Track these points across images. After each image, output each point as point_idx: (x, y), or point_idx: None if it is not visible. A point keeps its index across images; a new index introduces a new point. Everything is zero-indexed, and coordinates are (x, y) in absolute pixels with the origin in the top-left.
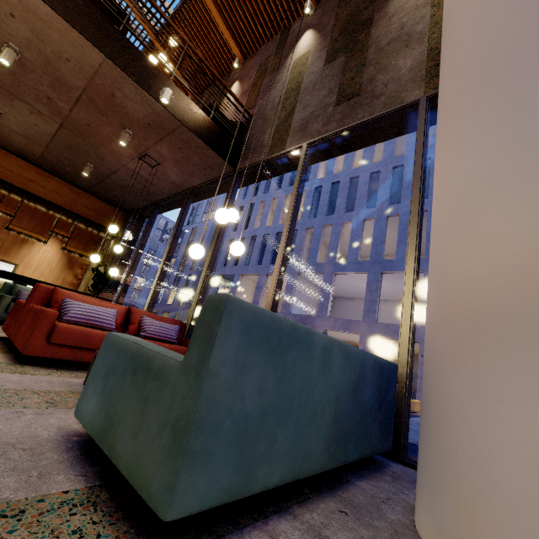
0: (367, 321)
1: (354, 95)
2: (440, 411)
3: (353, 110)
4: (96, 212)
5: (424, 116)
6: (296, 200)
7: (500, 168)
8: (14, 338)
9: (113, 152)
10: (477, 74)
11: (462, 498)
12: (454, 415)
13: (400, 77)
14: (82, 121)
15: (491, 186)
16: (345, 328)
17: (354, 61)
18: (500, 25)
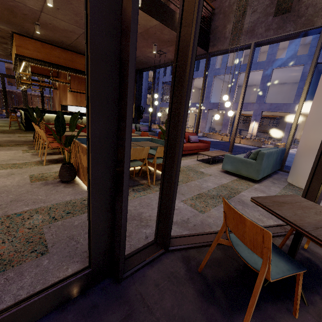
0: (259, 103)
1: (286, 11)
2: (297, 164)
3: (284, 24)
4: None
5: (321, 39)
6: (247, 78)
7: None
8: None
9: (141, 51)
10: None
11: (298, 176)
12: (300, 164)
13: (316, 4)
14: None
15: None
16: (244, 108)
17: None
18: None
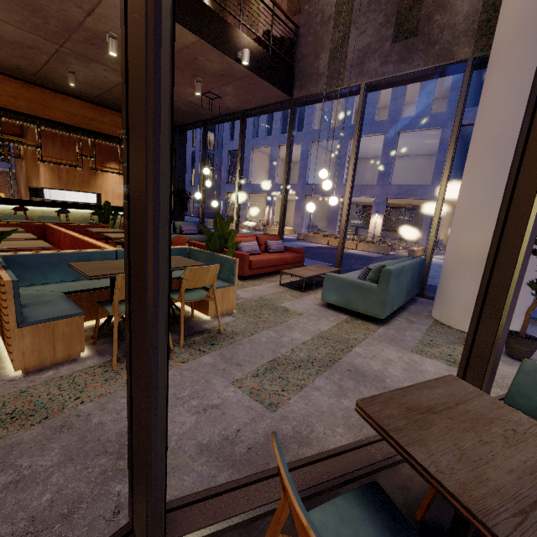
0: (381, 184)
1: (411, 34)
2: (446, 286)
3: (409, 54)
4: None
5: (467, 80)
6: (357, 142)
7: (486, 204)
8: None
9: (176, 91)
10: (492, 143)
11: (448, 307)
12: (450, 287)
13: (455, 25)
14: None
15: (481, 211)
16: (360, 194)
17: None
18: (510, 117)
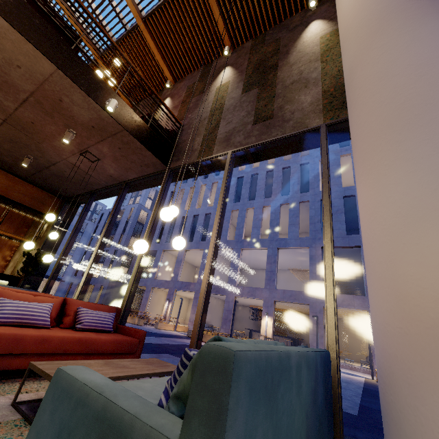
0: (268, 288)
1: (268, 118)
2: (422, 435)
3: (268, 129)
4: (31, 198)
5: (325, 139)
6: (224, 197)
7: (436, 197)
8: None
9: (54, 147)
10: (393, 118)
11: None
12: None
13: (303, 108)
14: (27, 119)
15: (431, 212)
16: (251, 295)
17: (266, 93)
18: (407, 84)
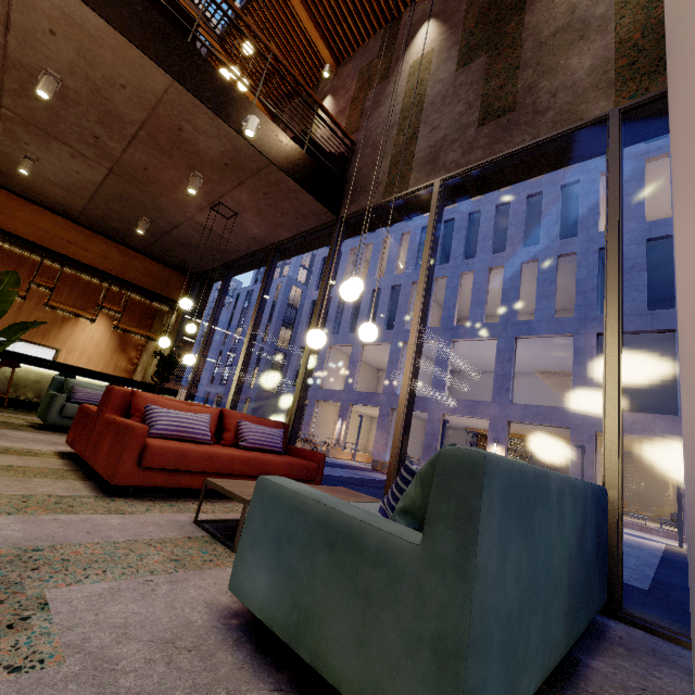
0: (498, 402)
1: (505, 111)
2: None
3: (506, 132)
4: (152, 278)
5: (617, 138)
6: (430, 259)
7: None
8: (92, 459)
9: (176, 202)
10: None
11: None
12: None
13: (575, 83)
14: (138, 164)
15: None
16: (469, 412)
17: (502, 61)
18: None
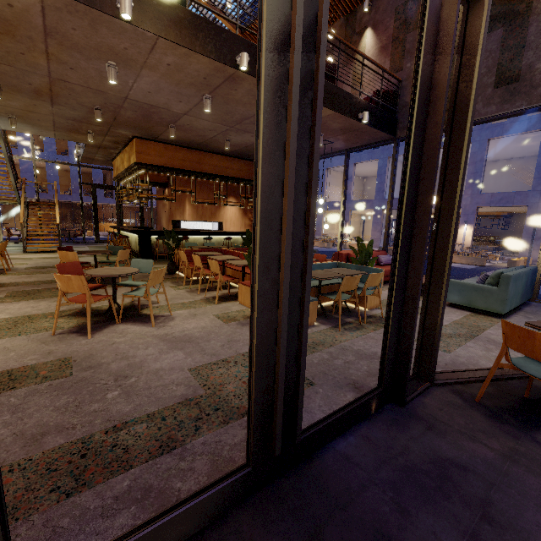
0: (470, 194)
1: (512, 80)
2: None
3: (511, 97)
4: None
5: None
6: None
7: None
8: None
9: None
10: None
11: None
12: None
13: None
14: None
15: None
16: None
17: (514, 39)
18: None
